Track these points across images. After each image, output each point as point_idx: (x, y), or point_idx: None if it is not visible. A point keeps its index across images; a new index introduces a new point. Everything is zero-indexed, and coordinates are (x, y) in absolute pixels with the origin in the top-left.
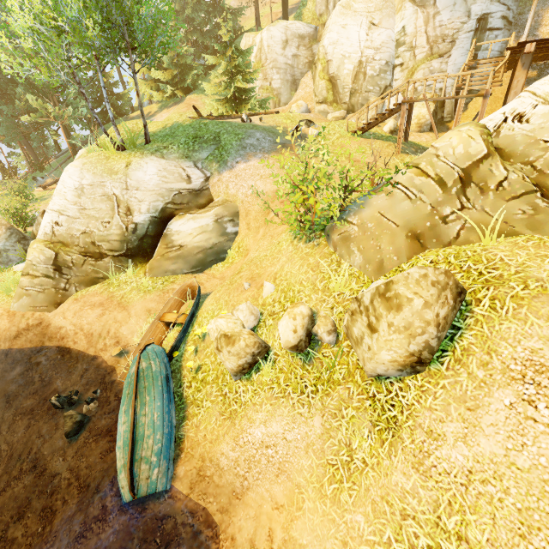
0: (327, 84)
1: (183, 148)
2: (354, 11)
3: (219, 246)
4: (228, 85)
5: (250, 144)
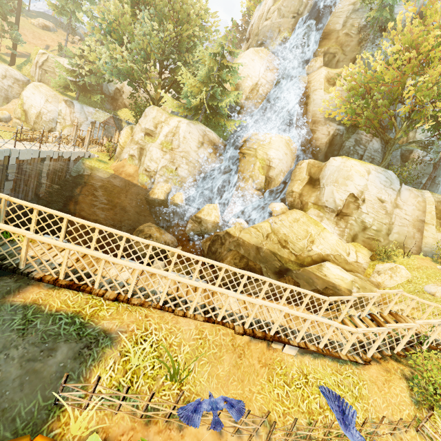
0: (22, 112)
1: None
2: (40, 91)
3: None
4: None
5: None
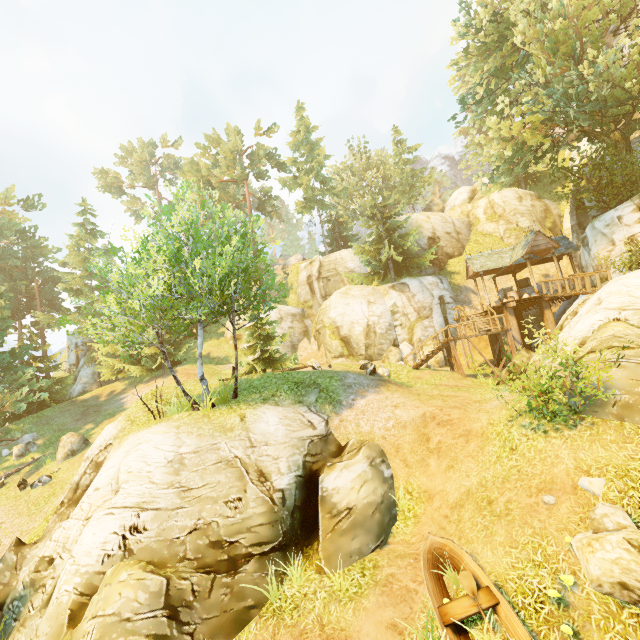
0: (340, 342)
1: (291, 394)
2: (352, 295)
3: (386, 498)
4: (261, 347)
5: (352, 383)
